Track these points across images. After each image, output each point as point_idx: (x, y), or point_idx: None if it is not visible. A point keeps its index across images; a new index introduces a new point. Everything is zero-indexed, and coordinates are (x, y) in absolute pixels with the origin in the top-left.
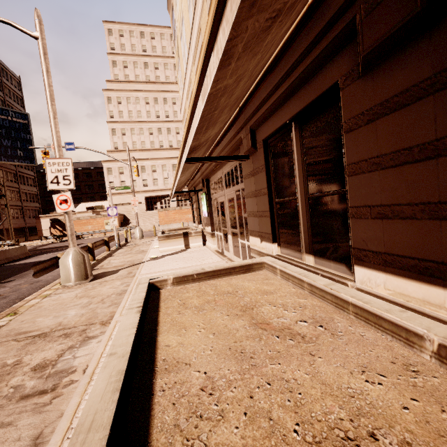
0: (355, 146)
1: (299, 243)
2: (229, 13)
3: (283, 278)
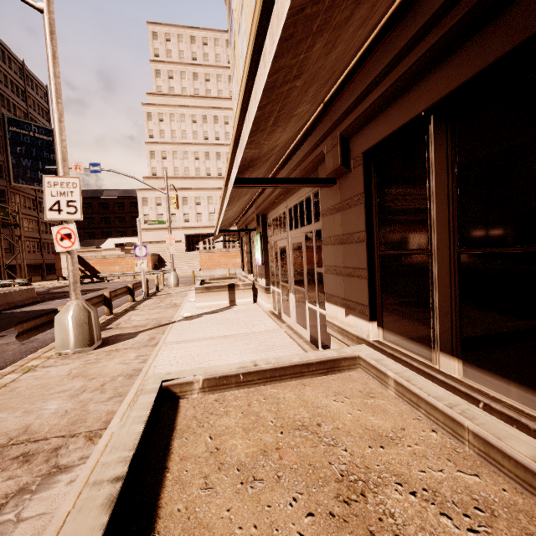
0: None
1: (428, 331)
2: None
3: (402, 398)
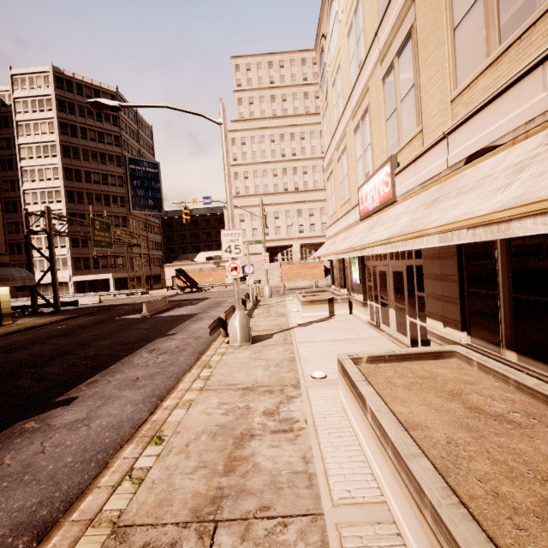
0: None
1: (498, 337)
2: (495, 231)
3: (481, 370)
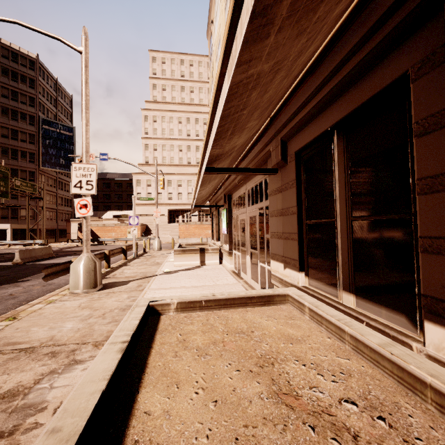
0: (433, 153)
1: (335, 276)
2: None
3: (313, 320)
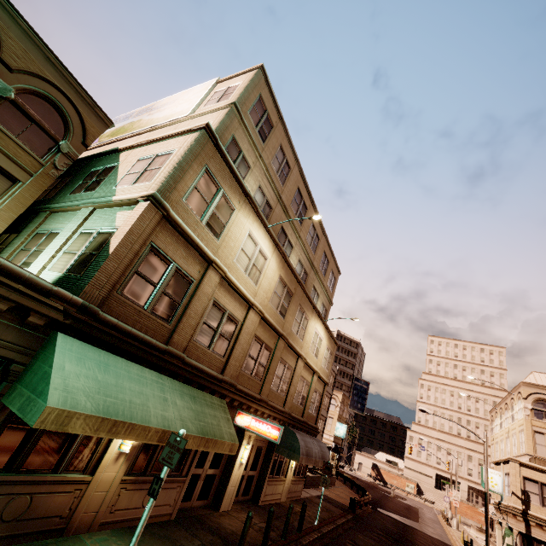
0: None
1: None
2: None
3: None
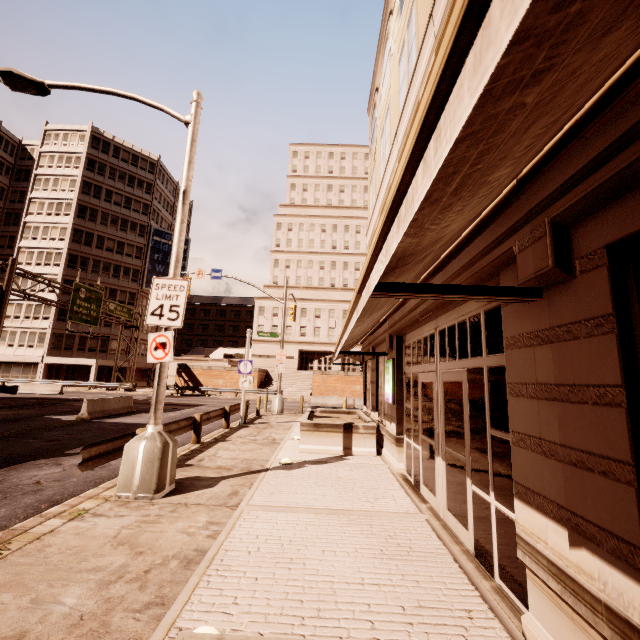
0: None
1: None
2: None
3: None
